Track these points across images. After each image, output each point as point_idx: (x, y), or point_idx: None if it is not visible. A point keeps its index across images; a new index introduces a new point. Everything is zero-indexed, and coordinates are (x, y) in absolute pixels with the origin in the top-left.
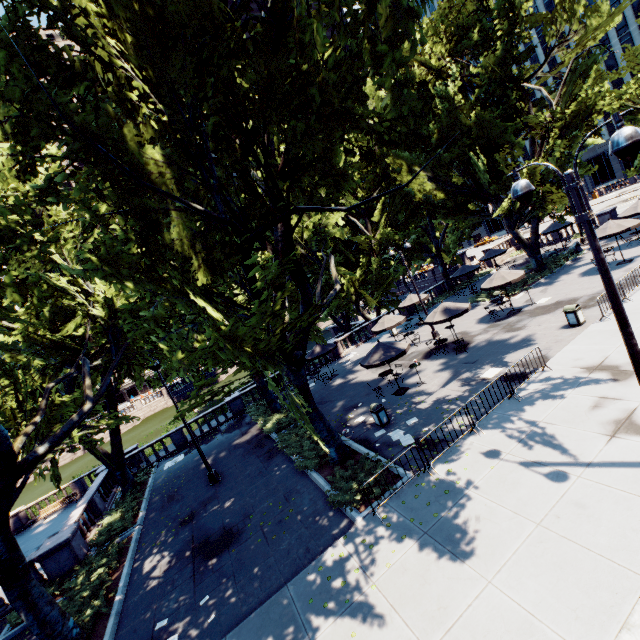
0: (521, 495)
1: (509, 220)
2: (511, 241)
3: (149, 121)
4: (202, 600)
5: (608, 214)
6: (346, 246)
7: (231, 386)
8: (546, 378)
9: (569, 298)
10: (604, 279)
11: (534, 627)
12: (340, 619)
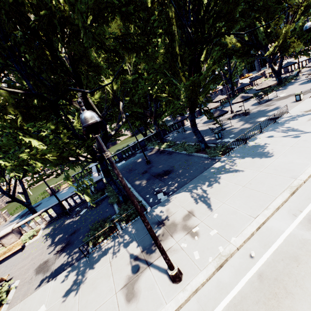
0: (283, 142)
1: (270, 58)
2: (263, 73)
3: None
4: (169, 183)
5: None
6: None
7: (125, 144)
8: (288, 116)
9: (294, 93)
10: None
11: (293, 162)
12: (227, 174)
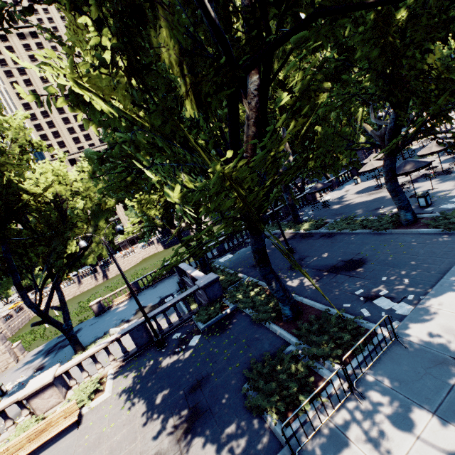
0: None
1: None
2: None
3: None
4: (382, 279)
5: None
6: None
7: None
8: None
9: None
10: None
11: None
12: None
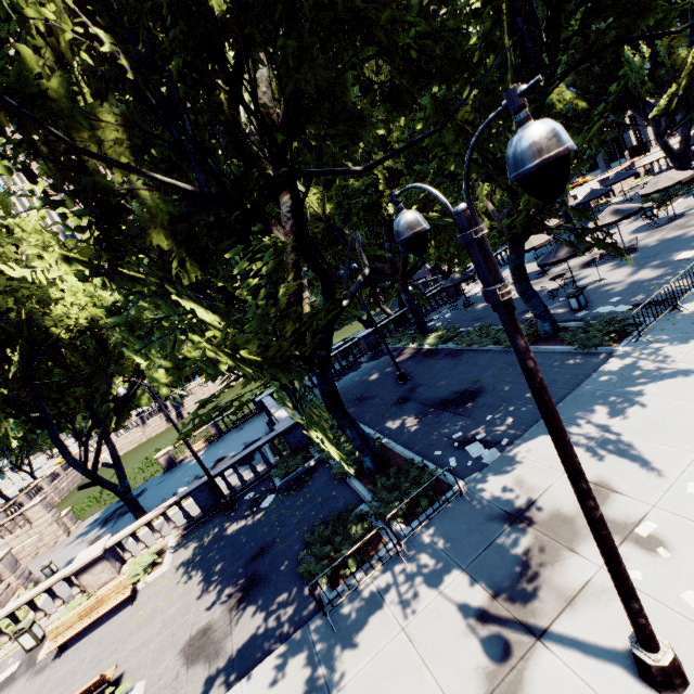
0: None
1: (658, 127)
2: (629, 169)
3: None
4: (487, 418)
5: None
6: None
7: None
8: None
9: None
10: None
11: None
12: (661, 382)
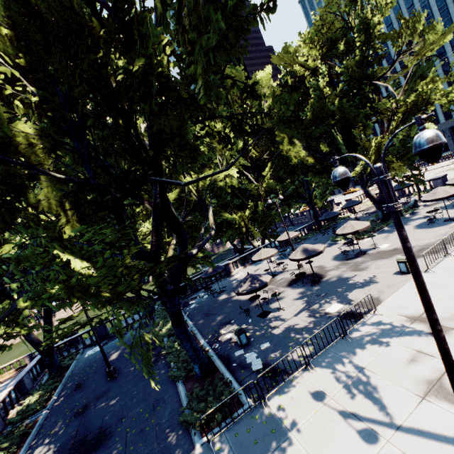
0: (334, 451)
1: (362, 181)
2: None
3: (13, 102)
4: None
5: (440, 179)
6: (241, 192)
7: None
8: (375, 322)
9: None
10: (411, 266)
11: None
12: None
